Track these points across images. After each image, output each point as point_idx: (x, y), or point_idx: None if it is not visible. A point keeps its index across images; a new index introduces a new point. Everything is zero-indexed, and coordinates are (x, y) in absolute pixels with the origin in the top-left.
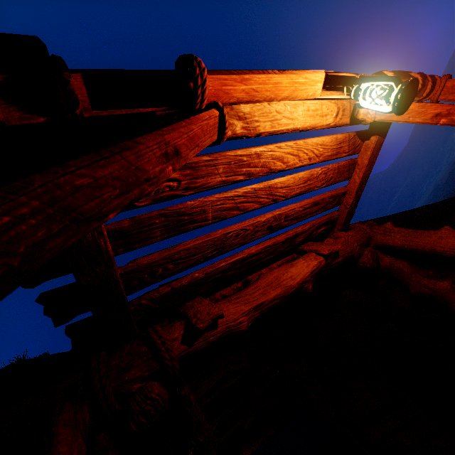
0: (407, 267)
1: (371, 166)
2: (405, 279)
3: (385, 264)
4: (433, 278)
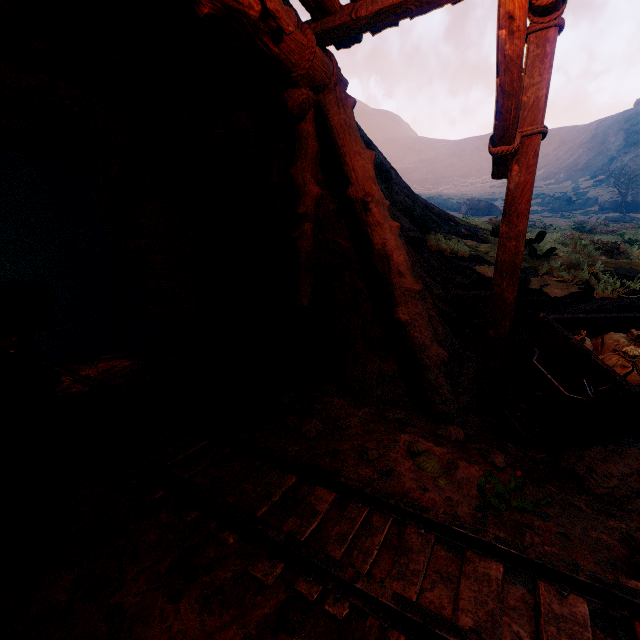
0: (313, 152)
1: (424, 6)
2: (299, 158)
3: (304, 129)
4: (316, 180)
